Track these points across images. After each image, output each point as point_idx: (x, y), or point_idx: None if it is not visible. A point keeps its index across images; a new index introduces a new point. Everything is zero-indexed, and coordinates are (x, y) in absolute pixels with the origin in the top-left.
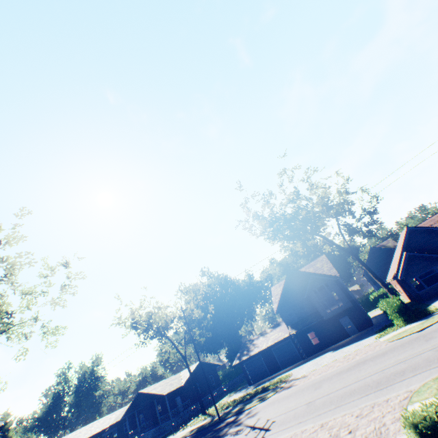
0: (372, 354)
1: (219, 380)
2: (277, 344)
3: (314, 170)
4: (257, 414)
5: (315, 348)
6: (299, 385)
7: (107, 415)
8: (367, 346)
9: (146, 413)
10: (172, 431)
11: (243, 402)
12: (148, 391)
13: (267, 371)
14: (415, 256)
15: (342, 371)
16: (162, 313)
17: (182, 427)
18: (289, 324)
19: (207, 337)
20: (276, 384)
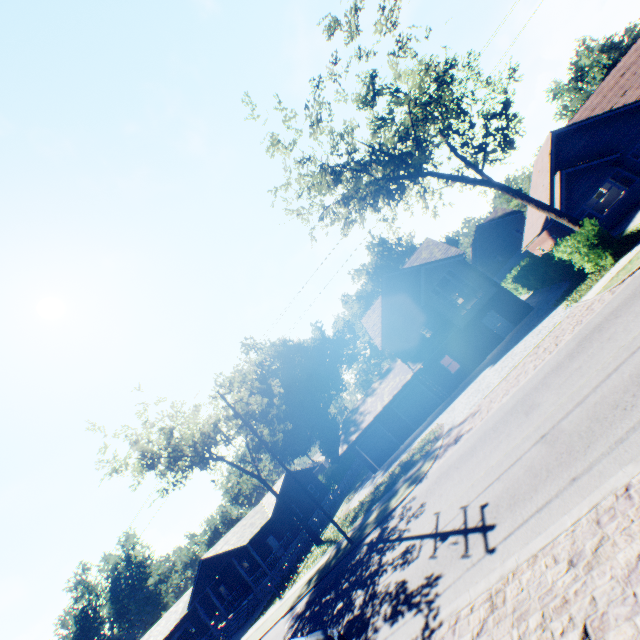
0: (602, 315)
1: (324, 487)
2: (398, 396)
3: None
4: (427, 507)
5: (457, 377)
6: (477, 428)
7: (171, 609)
8: (567, 319)
9: (227, 582)
10: (277, 594)
11: (380, 500)
12: (217, 552)
13: (394, 441)
14: (575, 174)
15: (559, 365)
16: (191, 421)
17: (291, 580)
18: (407, 360)
19: (286, 437)
20: (424, 449)
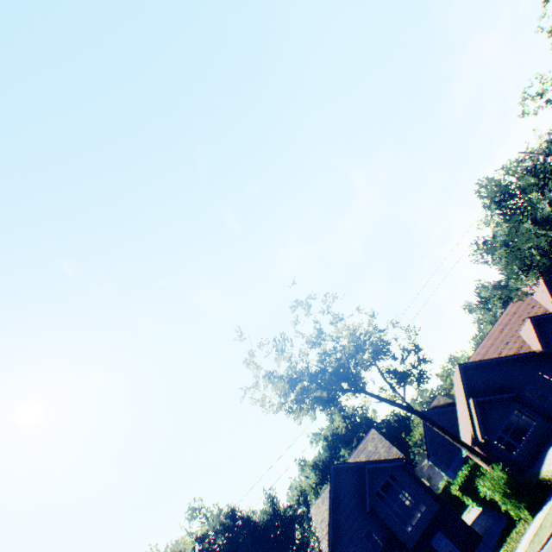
0: None
1: None
2: None
3: (334, 297)
4: None
5: None
6: None
7: None
8: None
9: None
10: None
11: None
12: None
13: None
14: (485, 402)
15: None
16: None
17: None
18: None
19: None
20: None
